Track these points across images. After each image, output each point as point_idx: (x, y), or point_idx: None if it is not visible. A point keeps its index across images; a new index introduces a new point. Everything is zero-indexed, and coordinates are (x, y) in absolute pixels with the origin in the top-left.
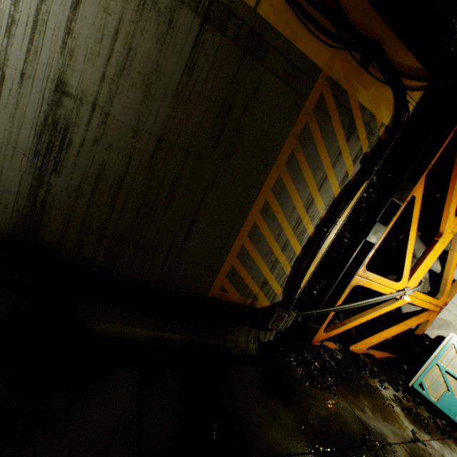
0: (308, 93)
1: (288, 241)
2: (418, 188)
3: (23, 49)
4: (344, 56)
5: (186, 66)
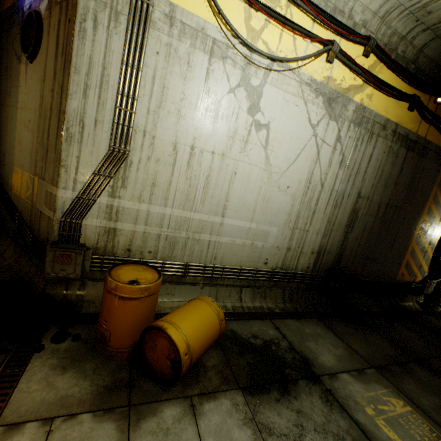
0: None
1: (431, 239)
2: None
3: (350, 185)
4: None
5: (399, 170)
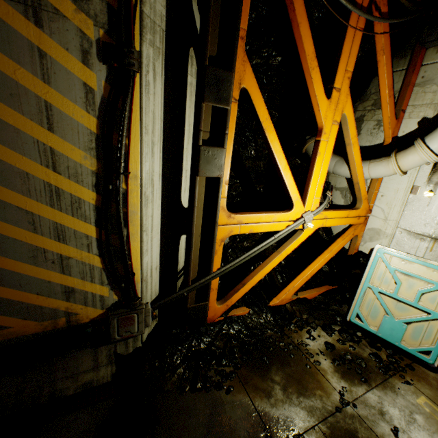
0: None
1: (59, 225)
2: (244, 75)
3: None
4: None
5: None
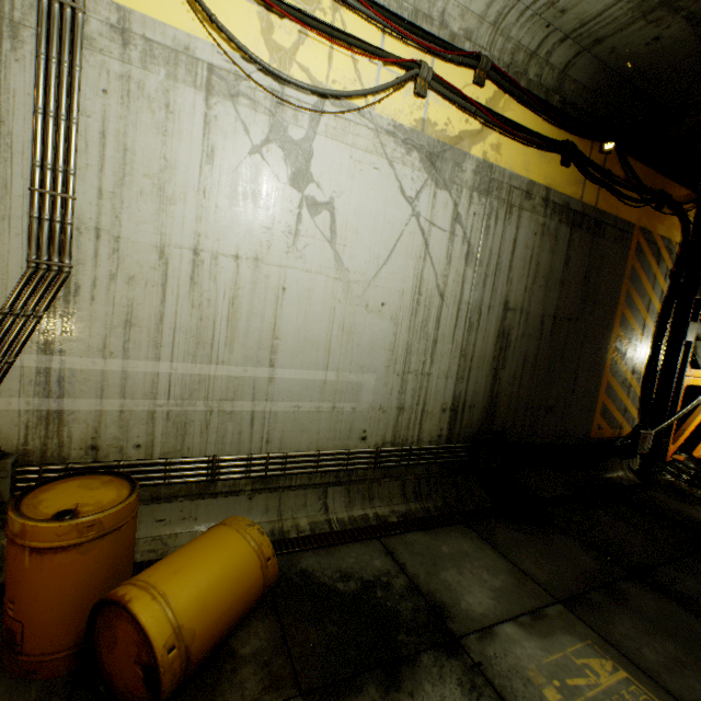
0: (629, 244)
1: (634, 365)
2: None
3: (489, 291)
4: (645, 209)
5: (564, 260)
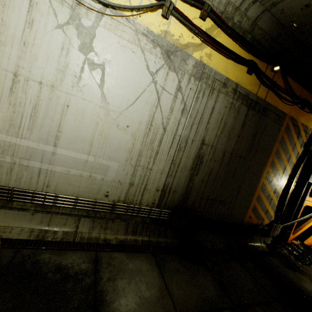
0: (282, 124)
1: (276, 188)
2: None
3: (194, 132)
4: (294, 107)
5: (242, 124)
